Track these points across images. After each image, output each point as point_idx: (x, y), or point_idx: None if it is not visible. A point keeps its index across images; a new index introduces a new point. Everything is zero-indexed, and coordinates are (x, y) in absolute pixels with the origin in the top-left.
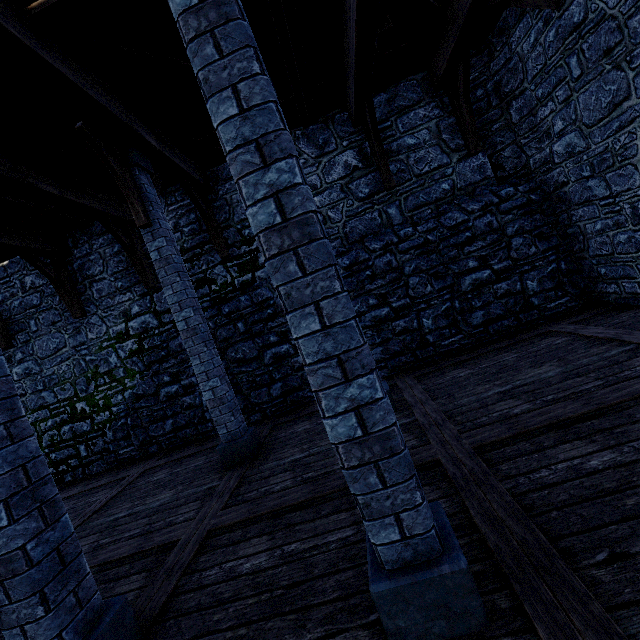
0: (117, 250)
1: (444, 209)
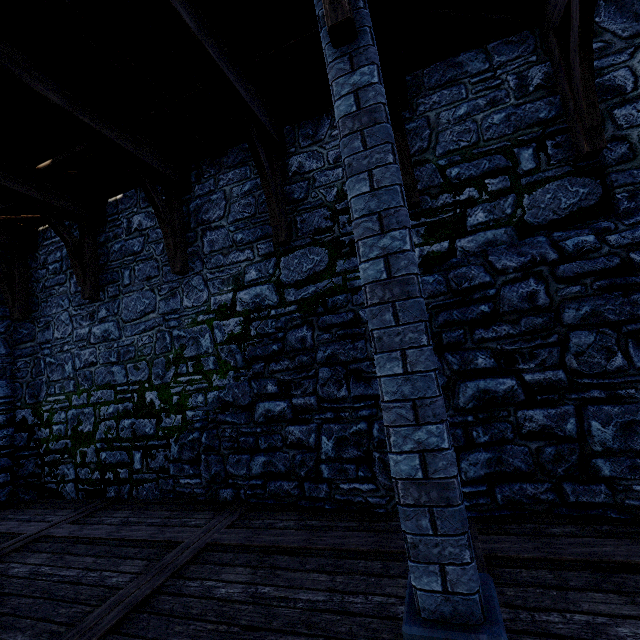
0: (247, 189)
1: None
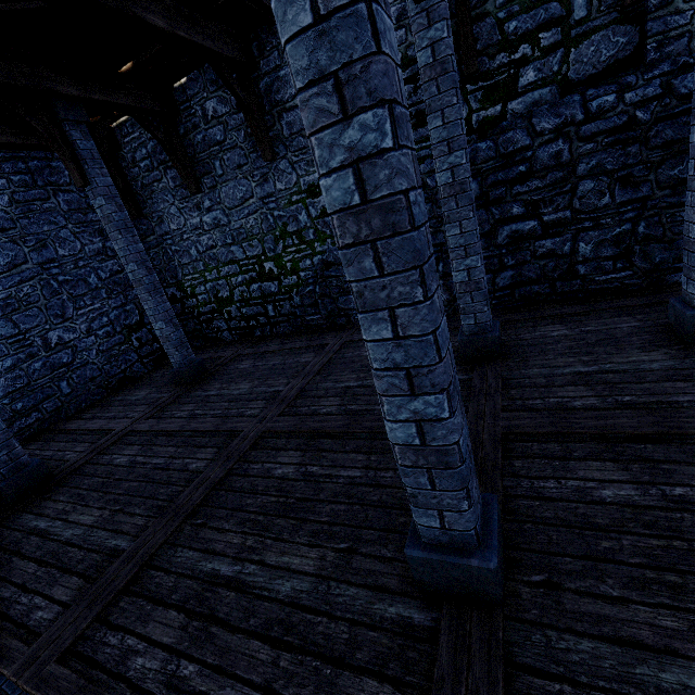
0: None
1: None
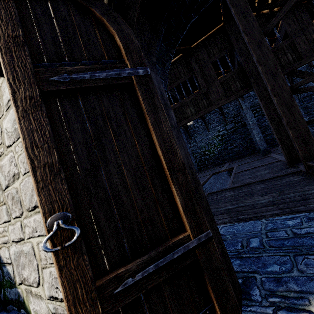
0: (217, 116)
1: (313, 97)
